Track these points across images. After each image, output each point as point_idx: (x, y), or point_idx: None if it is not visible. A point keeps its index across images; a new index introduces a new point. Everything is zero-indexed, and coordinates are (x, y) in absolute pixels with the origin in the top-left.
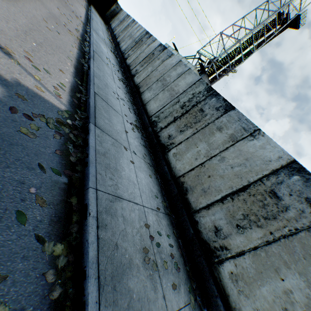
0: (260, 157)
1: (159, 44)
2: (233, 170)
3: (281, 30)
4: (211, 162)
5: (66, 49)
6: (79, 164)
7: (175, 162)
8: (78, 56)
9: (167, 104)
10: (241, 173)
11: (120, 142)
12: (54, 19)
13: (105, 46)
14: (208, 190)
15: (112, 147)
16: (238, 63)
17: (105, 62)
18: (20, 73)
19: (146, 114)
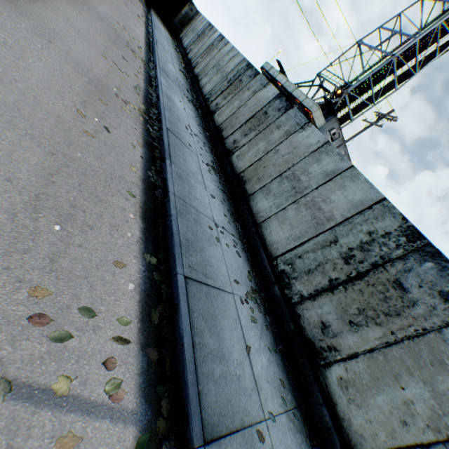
0: None
1: (275, 95)
2: None
3: None
4: None
5: (123, 167)
6: None
7: (347, 406)
8: (144, 166)
9: (310, 239)
10: None
11: (248, 415)
12: (97, 92)
13: (179, 96)
14: None
15: None
16: (386, 91)
17: (186, 143)
18: (8, 439)
19: (265, 250)
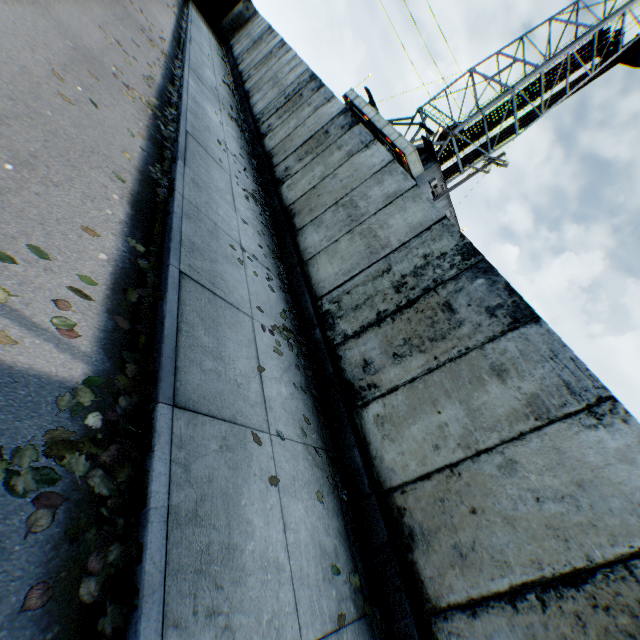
0: (619, 487)
1: (340, 111)
2: (540, 508)
3: (603, 68)
4: (478, 468)
5: (112, 148)
6: (111, 597)
7: (381, 443)
8: (145, 160)
9: (361, 272)
10: (565, 526)
11: (244, 418)
12: (86, 63)
13: (216, 109)
14: (471, 554)
15: (219, 463)
16: (505, 137)
17: (215, 157)
18: None
19: (310, 291)
